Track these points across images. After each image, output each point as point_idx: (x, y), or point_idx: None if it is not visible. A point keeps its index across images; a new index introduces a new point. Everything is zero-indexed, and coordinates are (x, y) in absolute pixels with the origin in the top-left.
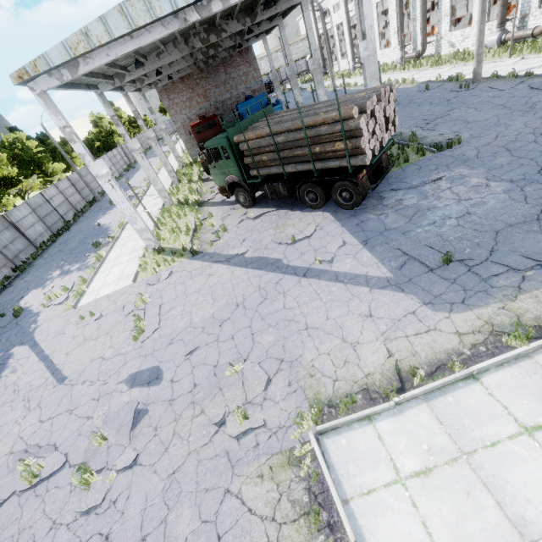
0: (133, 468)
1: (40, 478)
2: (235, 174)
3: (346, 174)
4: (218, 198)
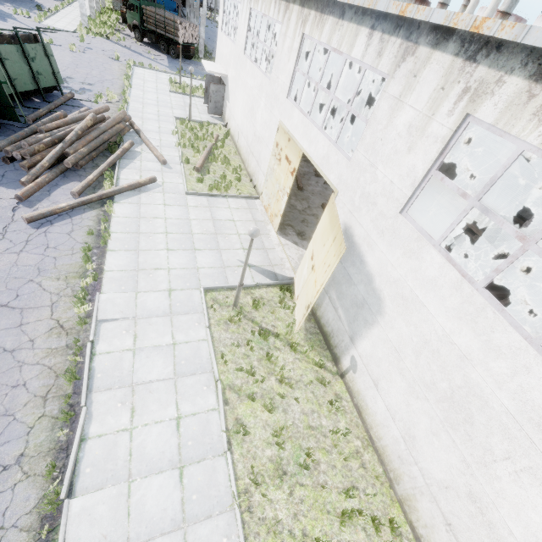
0: (85, 54)
1: (53, 44)
2: (138, 21)
3: (175, 44)
4: (125, 33)
